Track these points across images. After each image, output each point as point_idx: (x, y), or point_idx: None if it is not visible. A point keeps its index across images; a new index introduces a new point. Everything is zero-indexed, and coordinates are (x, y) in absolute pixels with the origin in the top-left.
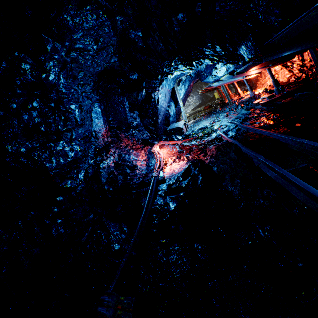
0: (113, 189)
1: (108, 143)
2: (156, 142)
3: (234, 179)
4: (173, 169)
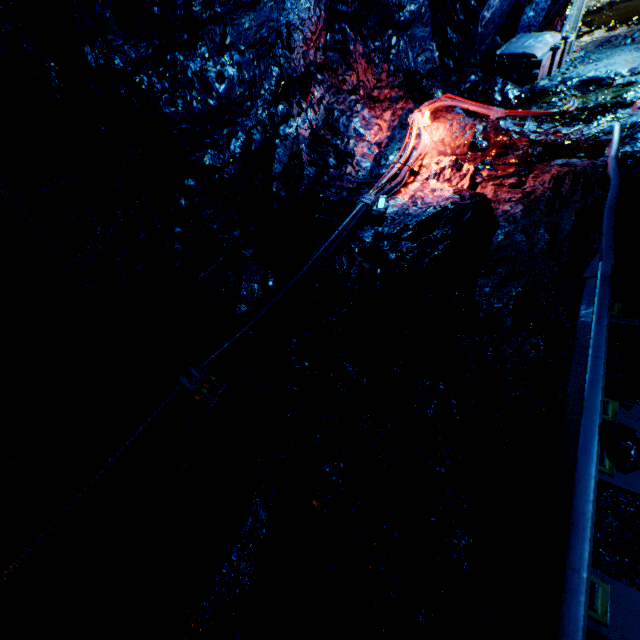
0: (286, 195)
1: (311, 70)
2: (439, 91)
3: (508, 283)
4: (416, 197)
